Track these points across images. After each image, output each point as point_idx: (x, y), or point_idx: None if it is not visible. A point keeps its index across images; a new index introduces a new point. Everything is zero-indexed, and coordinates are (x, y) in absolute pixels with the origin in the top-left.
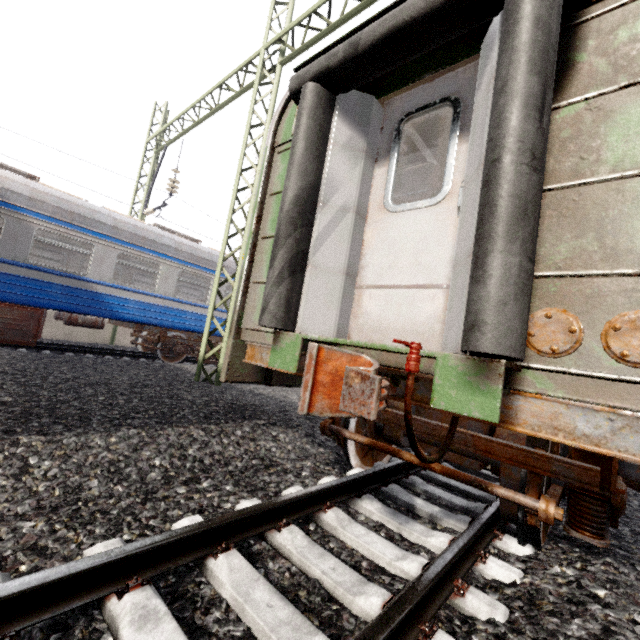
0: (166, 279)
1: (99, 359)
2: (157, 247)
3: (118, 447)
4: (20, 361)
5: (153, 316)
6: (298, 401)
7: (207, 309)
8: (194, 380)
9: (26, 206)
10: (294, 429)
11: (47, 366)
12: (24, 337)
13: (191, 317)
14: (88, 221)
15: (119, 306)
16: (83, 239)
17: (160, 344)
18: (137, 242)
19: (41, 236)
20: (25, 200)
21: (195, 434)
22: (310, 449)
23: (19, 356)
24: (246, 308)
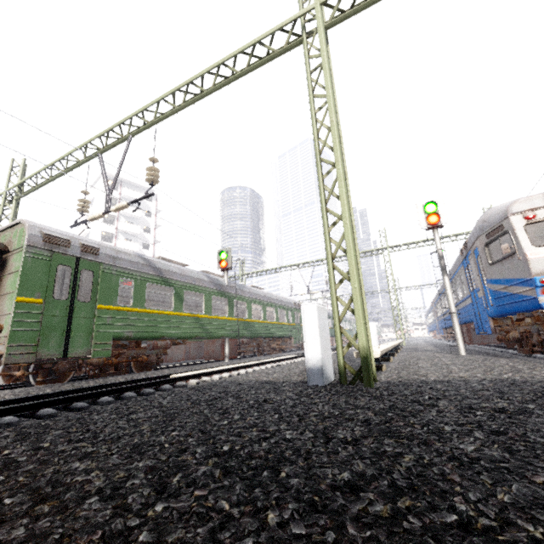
0: None
1: None
2: None
3: None
4: None
5: None
6: None
7: None
8: None
9: None
10: None
11: None
12: None
13: None
14: None
15: None
16: None
17: None
18: None
19: None
20: None
21: None
22: None
23: None
24: None
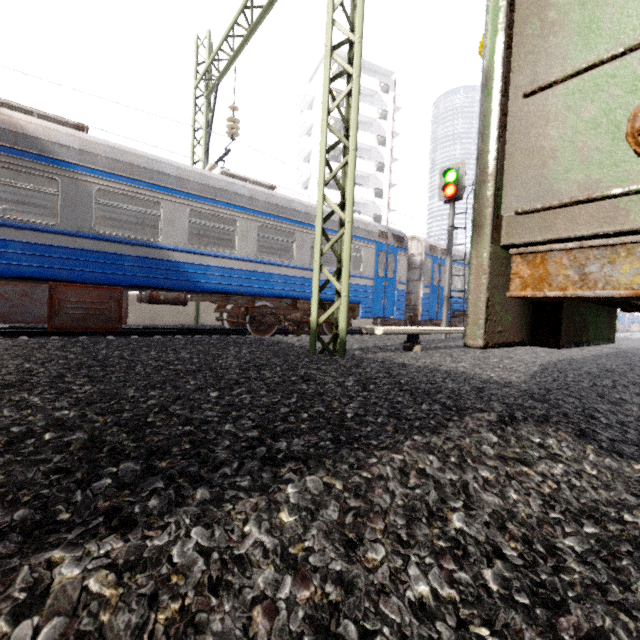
0: (245, 237)
1: (190, 339)
2: (230, 198)
3: (307, 545)
4: (103, 349)
5: (238, 283)
6: (465, 370)
7: (294, 269)
8: (309, 353)
9: (78, 162)
10: (548, 424)
11: (134, 352)
12: (108, 322)
13: (278, 280)
14: (149, 173)
15: (200, 275)
16: (148, 197)
17: (248, 317)
18: (207, 194)
19: (108, 213)
20: (76, 154)
21: (426, 466)
22: (620, 468)
23: (103, 343)
24: (510, 165)
